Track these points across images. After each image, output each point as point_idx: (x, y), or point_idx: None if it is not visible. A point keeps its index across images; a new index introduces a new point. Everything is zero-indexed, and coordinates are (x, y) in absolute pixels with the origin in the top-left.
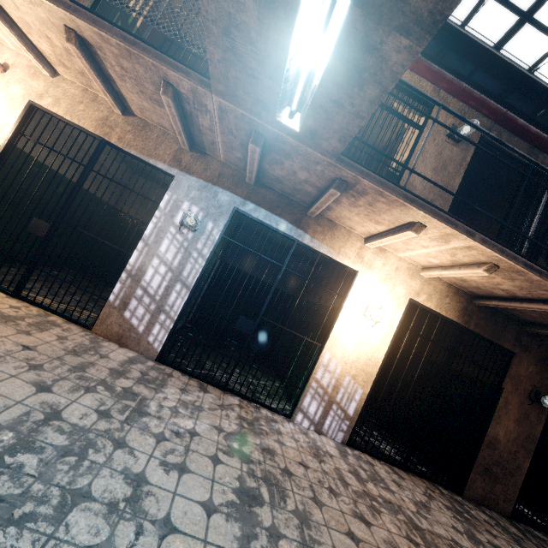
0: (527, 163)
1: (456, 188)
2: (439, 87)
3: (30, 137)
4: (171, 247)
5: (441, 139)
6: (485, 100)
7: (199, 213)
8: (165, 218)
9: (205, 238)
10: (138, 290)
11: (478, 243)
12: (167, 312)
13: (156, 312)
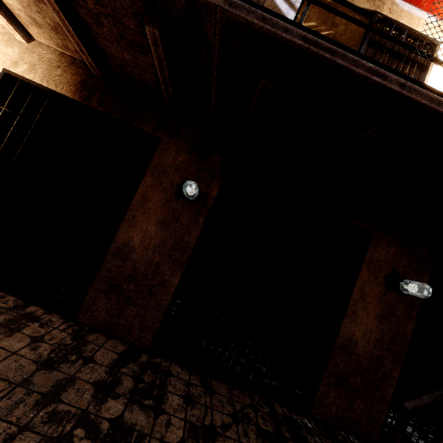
0: None
1: None
2: None
3: None
4: None
5: None
6: None
7: None
8: None
9: None
10: None
11: None
12: None
13: None
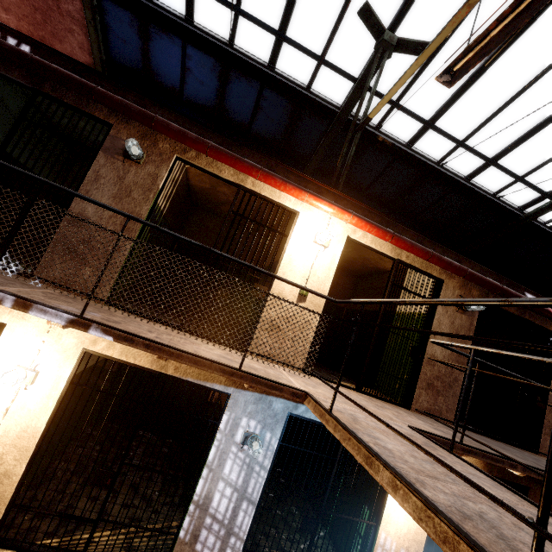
0: (517, 315)
1: (469, 351)
2: (448, 271)
3: (86, 385)
4: (234, 466)
5: (452, 310)
6: (486, 281)
7: (257, 426)
8: (226, 439)
9: (265, 449)
10: (207, 519)
11: (520, 472)
12: (236, 533)
13: (226, 536)
